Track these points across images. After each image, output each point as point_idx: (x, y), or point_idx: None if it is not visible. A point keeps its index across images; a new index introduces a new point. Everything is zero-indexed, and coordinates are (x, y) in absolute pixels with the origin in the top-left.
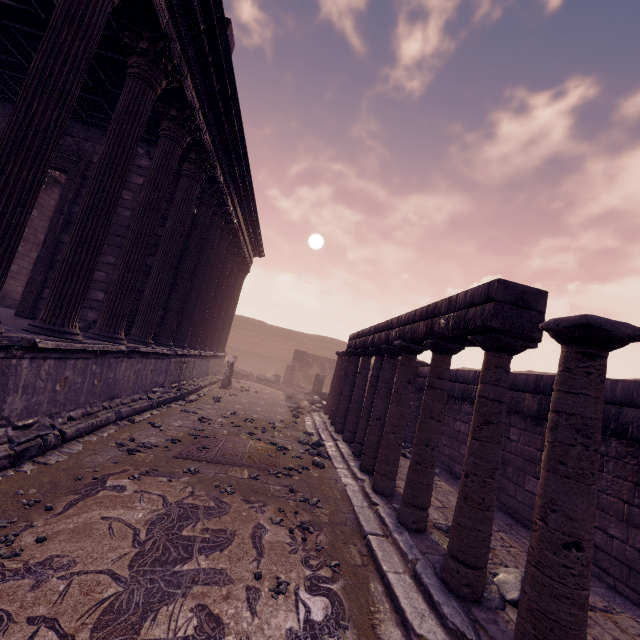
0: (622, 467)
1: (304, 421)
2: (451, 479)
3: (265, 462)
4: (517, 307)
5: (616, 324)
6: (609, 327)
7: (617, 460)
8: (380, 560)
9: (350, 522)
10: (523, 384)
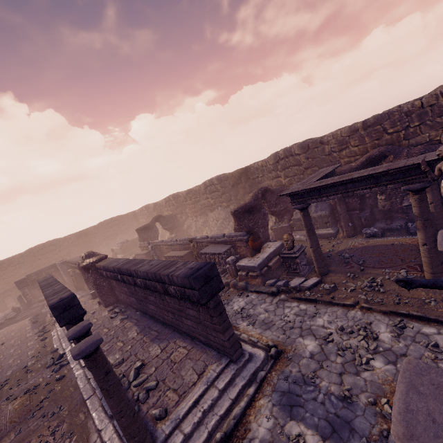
0: (158, 295)
1: (52, 337)
2: (134, 314)
3: (23, 415)
4: (67, 311)
5: (79, 333)
6: (78, 336)
7: (157, 293)
8: (90, 410)
9: (79, 401)
10: (126, 273)
